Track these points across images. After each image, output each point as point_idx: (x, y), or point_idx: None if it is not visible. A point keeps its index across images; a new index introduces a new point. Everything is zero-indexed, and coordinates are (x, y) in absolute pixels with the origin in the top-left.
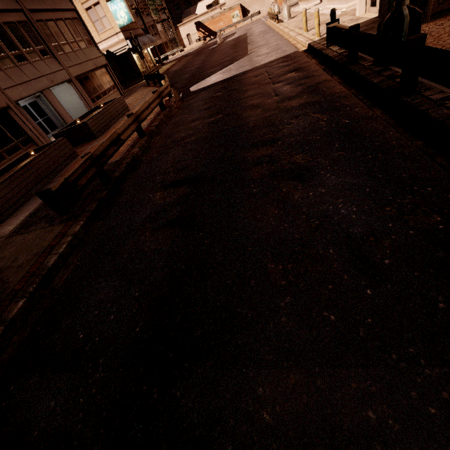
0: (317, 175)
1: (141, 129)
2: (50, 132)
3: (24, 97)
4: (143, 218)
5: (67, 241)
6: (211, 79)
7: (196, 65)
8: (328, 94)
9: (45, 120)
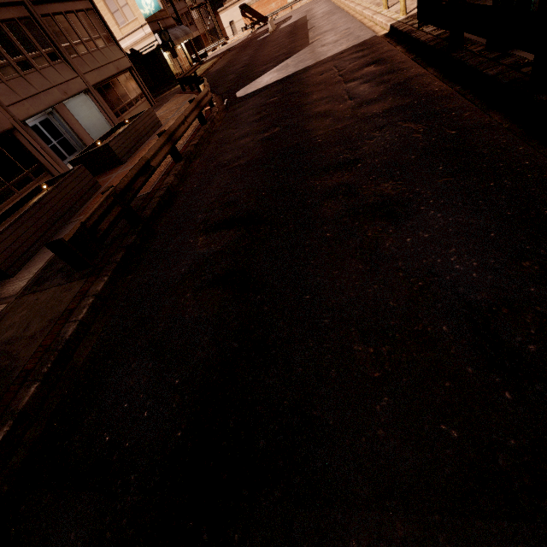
0: (415, 212)
1: (176, 150)
2: (67, 157)
3: (33, 115)
4: (182, 272)
5: (88, 304)
6: (263, 79)
7: (243, 62)
8: (423, 94)
9: (60, 142)
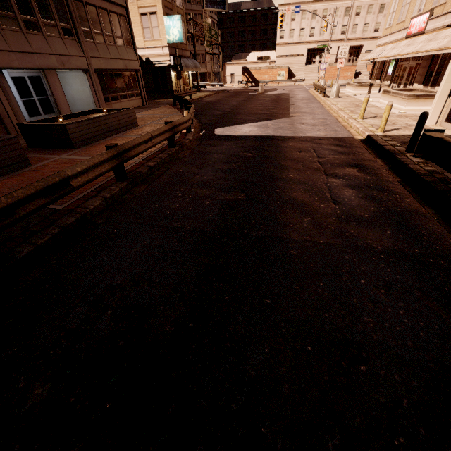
0: None
1: (123, 169)
2: (42, 114)
3: (15, 67)
4: None
5: None
6: (243, 128)
7: (231, 105)
8: (439, 251)
9: (41, 100)
